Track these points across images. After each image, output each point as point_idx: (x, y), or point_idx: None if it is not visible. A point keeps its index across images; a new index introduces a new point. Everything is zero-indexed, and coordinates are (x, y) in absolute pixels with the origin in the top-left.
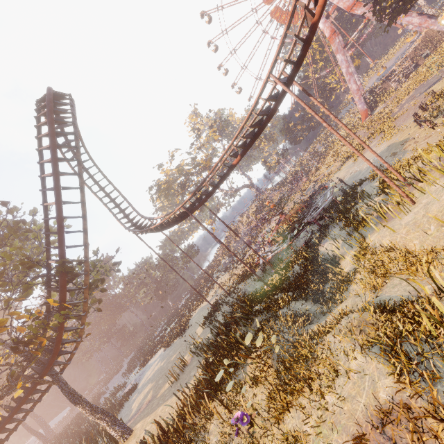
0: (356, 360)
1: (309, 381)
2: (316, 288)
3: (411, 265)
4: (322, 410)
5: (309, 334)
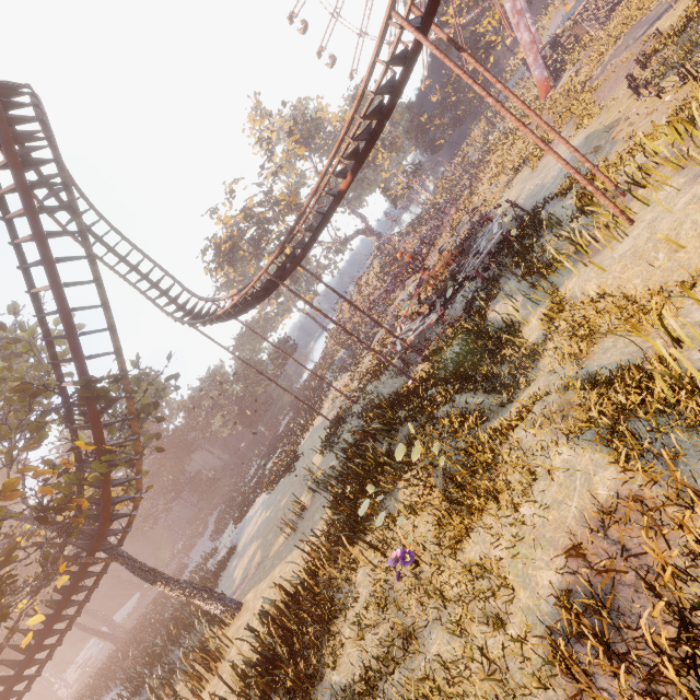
0: (560, 455)
1: (496, 494)
2: (488, 372)
3: (631, 316)
4: (517, 526)
5: (487, 434)
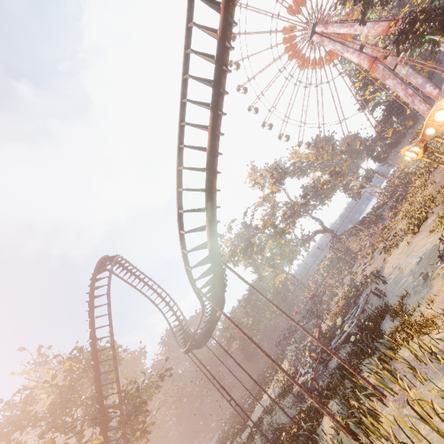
0: None
1: None
2: None
3: None
4: None
5: None
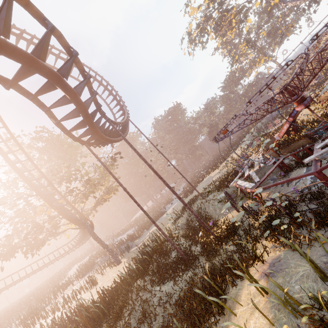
0: None
1: None
2: None
3: None
4: None
5: None
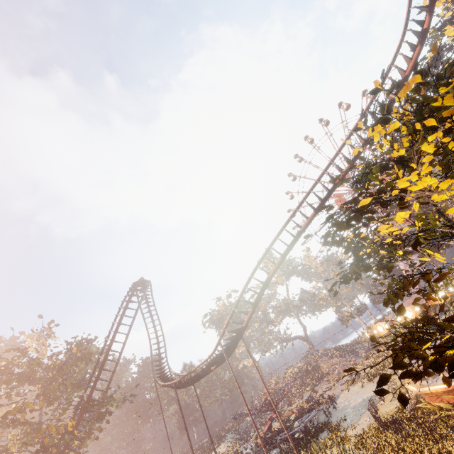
0: None
1: None
2: None
3: None
4: None
5: None
